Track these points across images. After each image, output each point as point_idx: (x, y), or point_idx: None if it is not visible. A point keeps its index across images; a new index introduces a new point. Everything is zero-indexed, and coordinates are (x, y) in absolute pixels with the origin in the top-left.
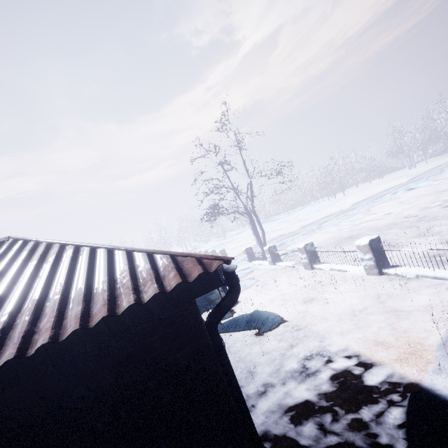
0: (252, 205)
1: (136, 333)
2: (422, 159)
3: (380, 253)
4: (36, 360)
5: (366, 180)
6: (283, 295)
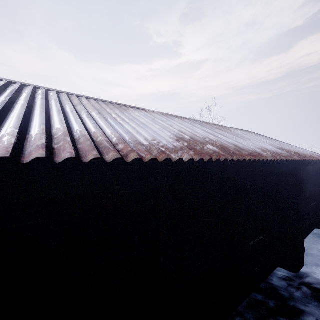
0: None
1: None
2: None
3: None
4: None
5: None
6: None
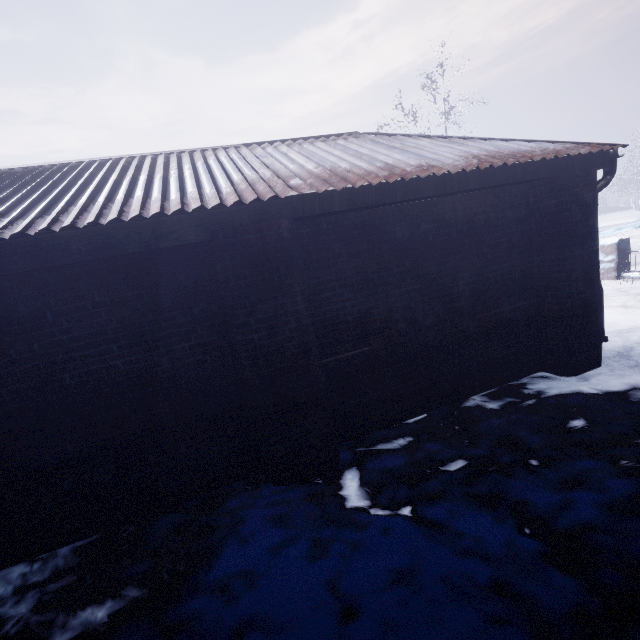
0: None
1: (573, 173)
2: None
3: (625, 256)
4: (525, 171)
5: None
6: None
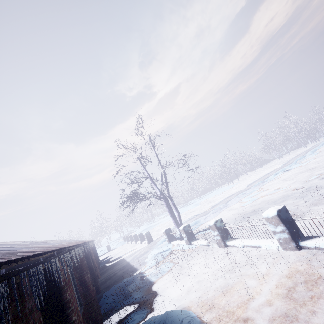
0: (167, 190)
1: None
2: (285, 153)
3: (291, 224)
4: None
5: (251, 169)
6: (200, 282)
